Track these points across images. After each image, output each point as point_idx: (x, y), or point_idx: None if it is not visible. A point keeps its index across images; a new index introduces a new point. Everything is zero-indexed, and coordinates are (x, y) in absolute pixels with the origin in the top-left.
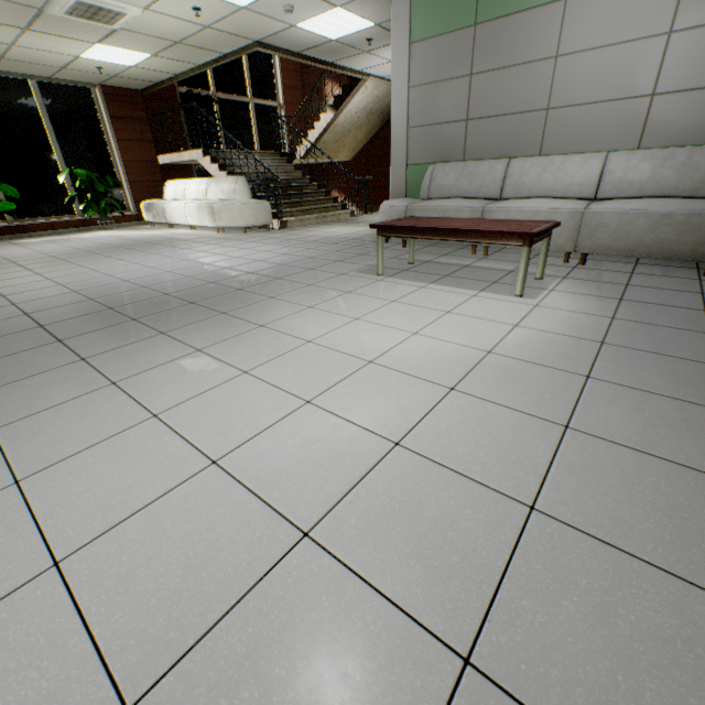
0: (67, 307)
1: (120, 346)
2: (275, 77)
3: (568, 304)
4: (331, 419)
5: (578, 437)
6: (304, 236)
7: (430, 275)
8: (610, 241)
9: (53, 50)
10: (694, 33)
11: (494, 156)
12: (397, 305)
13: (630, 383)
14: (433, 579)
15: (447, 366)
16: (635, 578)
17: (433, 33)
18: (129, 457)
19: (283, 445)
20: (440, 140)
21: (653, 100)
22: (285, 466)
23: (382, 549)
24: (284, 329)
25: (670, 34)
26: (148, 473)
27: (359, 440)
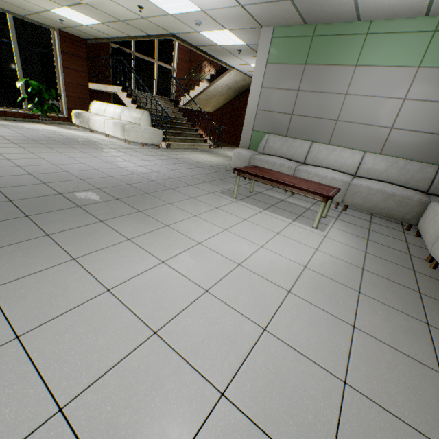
0: (27, 187)
1: (73, 227)
2: (174, 52)
3: (342, 238)
4: (222, 306)
5: (361, 335)
6: (182, 157)
7: (263, 203)
8: (361, 202)
9: (32, 1)
10: (416, 103)
11: (303, 138)
12: (247, 223)
13: (381, 300)
14: (301, 431)
15: (284, 274)
16: (402, 434)
17: (281, 61)
18: (96, 323)
19: (197, 323)
20: (274, 121)
21: (391, 131)
22: (201, 340)
23: (269, 407)
24: (182, 231)
25: (404, 100)
26: (112, 337)
27: (242, 324)
